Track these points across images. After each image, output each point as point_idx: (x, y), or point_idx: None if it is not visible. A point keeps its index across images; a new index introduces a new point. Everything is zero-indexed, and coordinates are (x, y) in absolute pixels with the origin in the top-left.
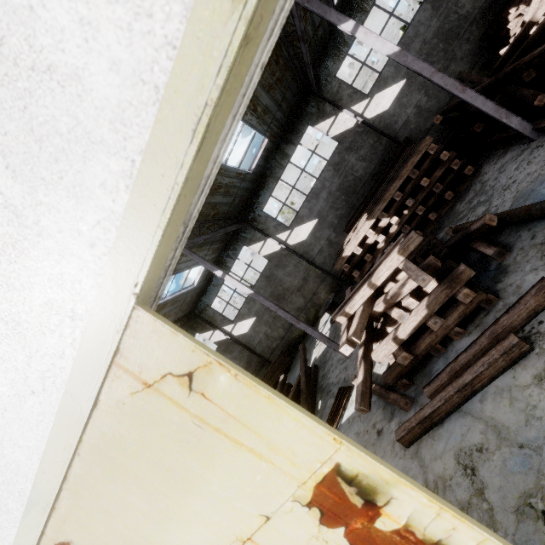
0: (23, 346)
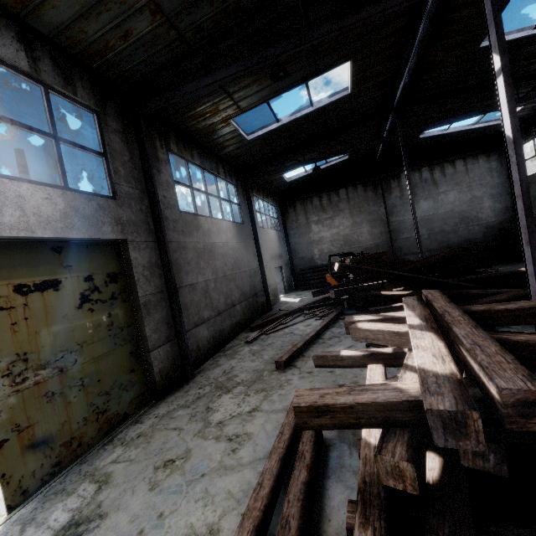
0: None
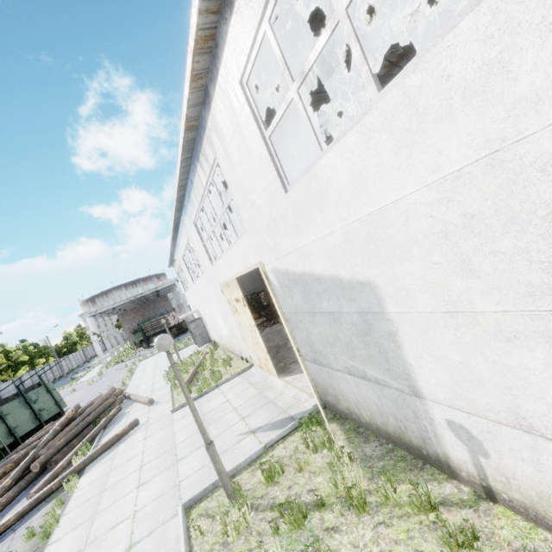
0: (230, 271)
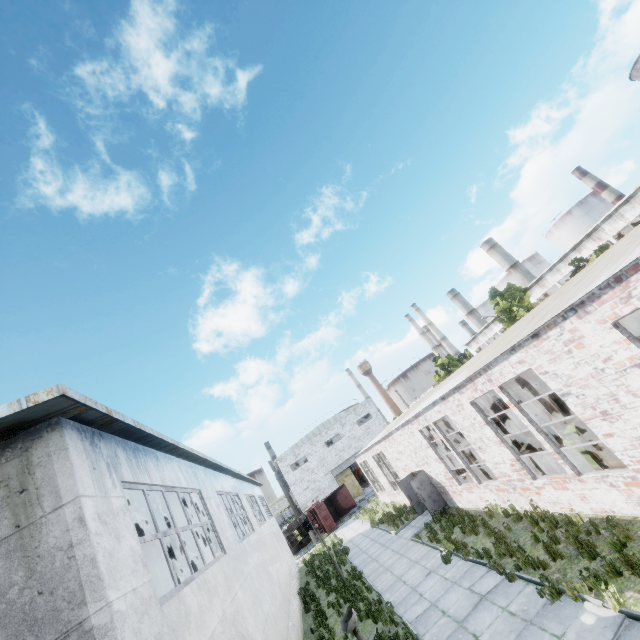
0: None
